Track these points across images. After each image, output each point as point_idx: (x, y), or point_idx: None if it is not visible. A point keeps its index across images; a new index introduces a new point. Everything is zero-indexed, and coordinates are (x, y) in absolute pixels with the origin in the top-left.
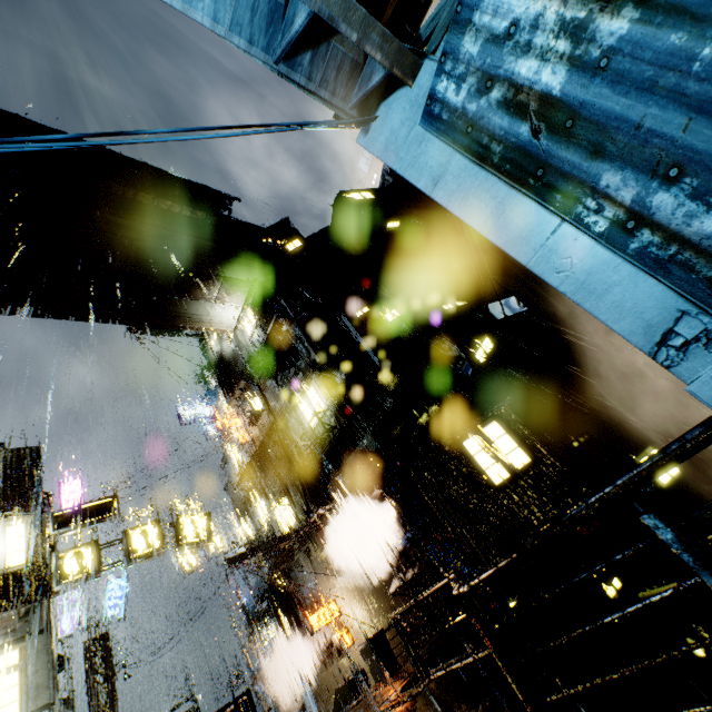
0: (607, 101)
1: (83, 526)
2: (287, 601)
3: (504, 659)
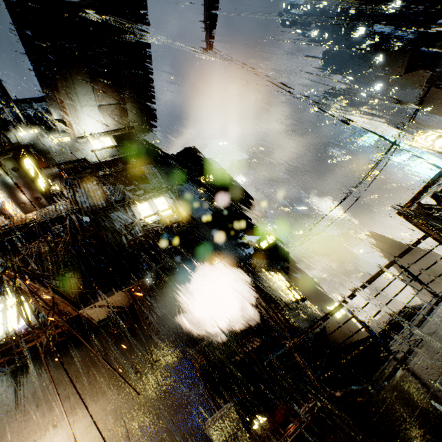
0: None
1: None
2: None
3: None
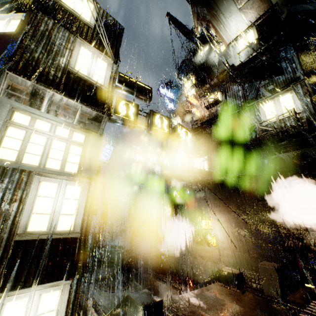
0: None
1: (131, 93)
2: (175, 202)
3: None
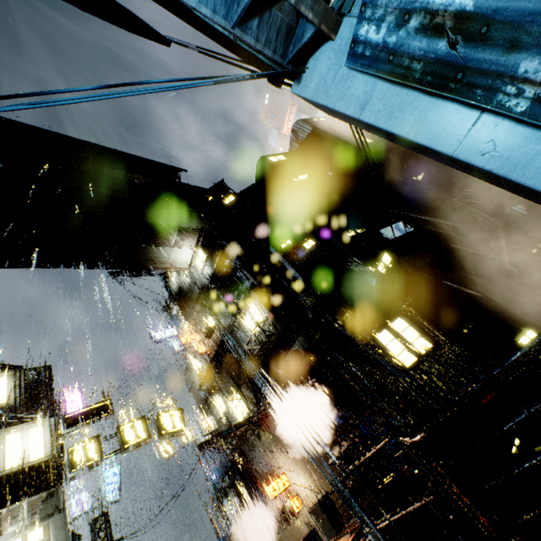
0: (520, 2)
1: (87, 425)
2: (246, 477)
3: (465, 492)
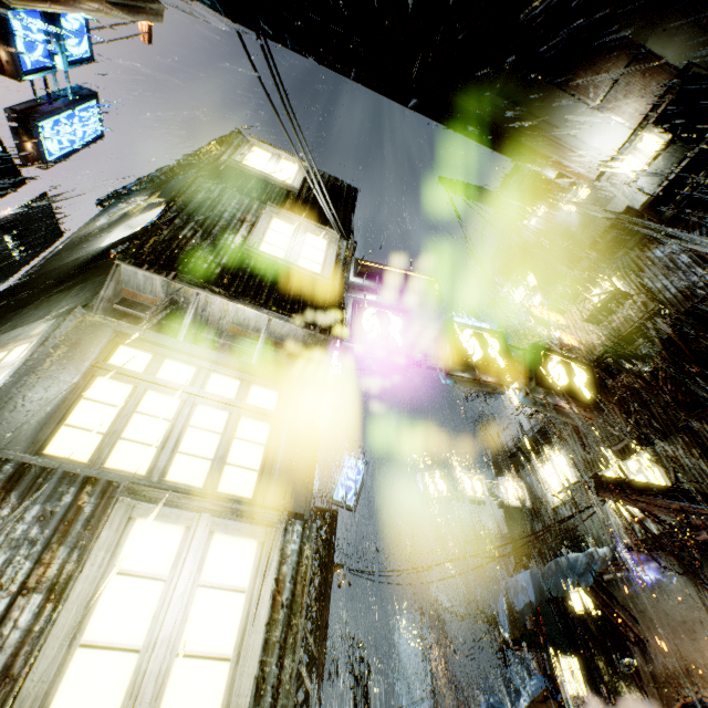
0: None
1: (389, 294)
2: (588, 634)
3: None
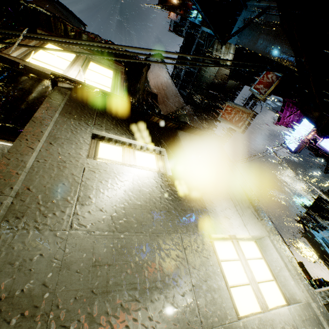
0: None
1: None
2: None
3: None
